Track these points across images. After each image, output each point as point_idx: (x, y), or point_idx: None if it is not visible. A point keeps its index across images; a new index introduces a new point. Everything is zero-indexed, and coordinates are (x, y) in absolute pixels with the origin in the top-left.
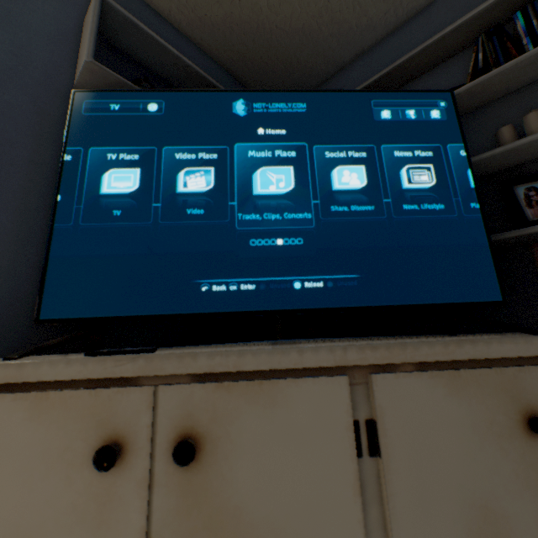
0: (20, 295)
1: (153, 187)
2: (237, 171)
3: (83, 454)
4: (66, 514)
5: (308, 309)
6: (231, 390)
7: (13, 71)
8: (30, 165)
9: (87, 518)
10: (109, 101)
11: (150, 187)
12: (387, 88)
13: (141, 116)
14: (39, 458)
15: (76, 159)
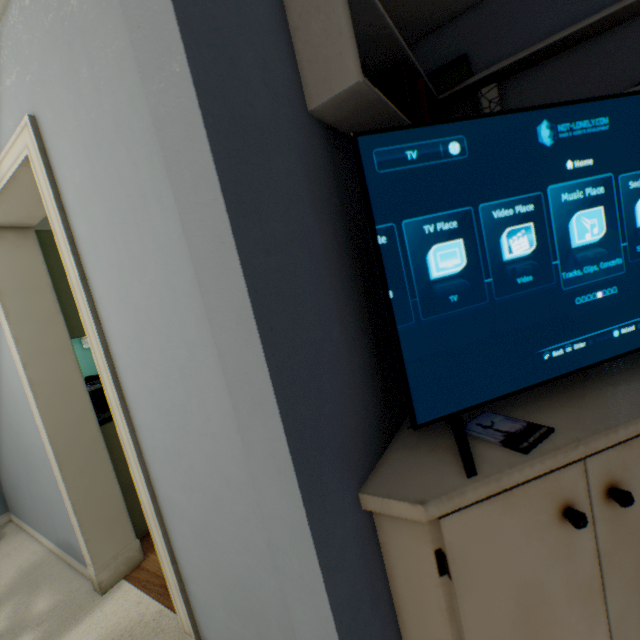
0: (365, 403)
1: (479, 259)
2: (553, 222)
3: (547, 521)
4: (546, 558)
5: (624, 353)
6: (632, 445)
7: (273, 115)
8: (325, 253)
9: (560, 556)
10: (402, 146)
11: (477, 260)
12: (595, 32)
13: (444, 164)
14: (519, 534)
15: (392, 240)
